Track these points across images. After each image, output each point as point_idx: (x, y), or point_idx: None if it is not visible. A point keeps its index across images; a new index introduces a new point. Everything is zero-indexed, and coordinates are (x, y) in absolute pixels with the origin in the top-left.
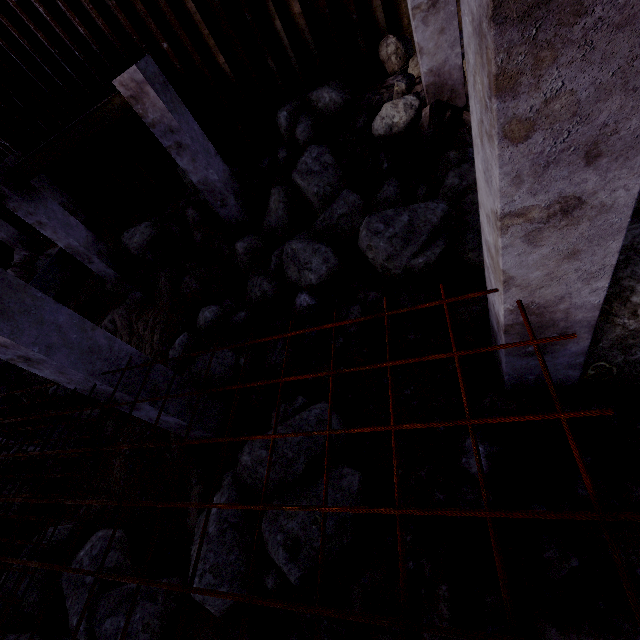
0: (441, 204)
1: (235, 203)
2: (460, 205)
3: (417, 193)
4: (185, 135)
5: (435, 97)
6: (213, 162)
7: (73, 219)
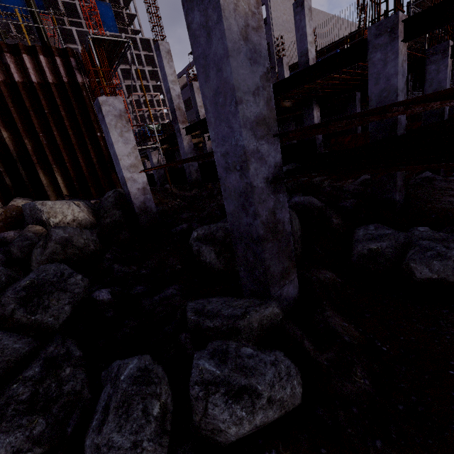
0: None
1: None
2: None
3: None
4: None
5: None
6: None
7: None
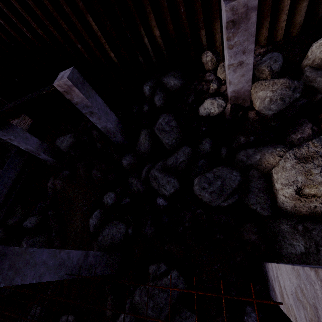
0: (238, 177)
1: (121, 136)
2: (246, 175)
3: (221, 150)
4: (95, 108)
5: (234, 101)
6: (109, 118)
7: (28, 134)
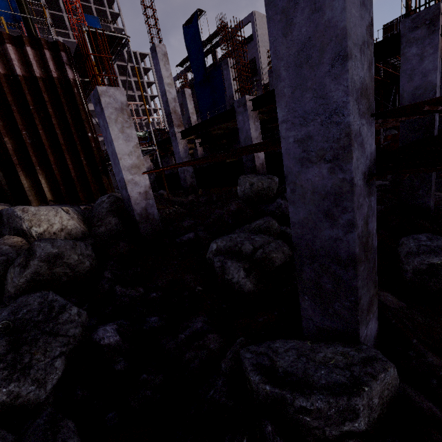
0: None
1: None
2: None
3: None
4: None
5: None
6: None
7: None
